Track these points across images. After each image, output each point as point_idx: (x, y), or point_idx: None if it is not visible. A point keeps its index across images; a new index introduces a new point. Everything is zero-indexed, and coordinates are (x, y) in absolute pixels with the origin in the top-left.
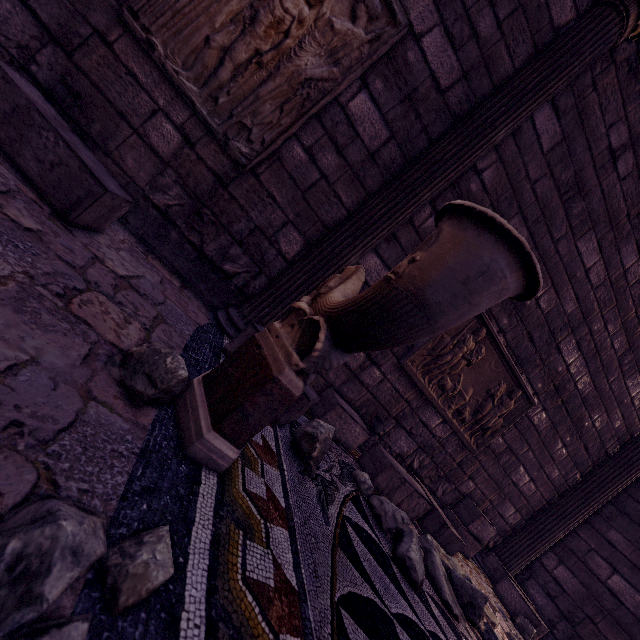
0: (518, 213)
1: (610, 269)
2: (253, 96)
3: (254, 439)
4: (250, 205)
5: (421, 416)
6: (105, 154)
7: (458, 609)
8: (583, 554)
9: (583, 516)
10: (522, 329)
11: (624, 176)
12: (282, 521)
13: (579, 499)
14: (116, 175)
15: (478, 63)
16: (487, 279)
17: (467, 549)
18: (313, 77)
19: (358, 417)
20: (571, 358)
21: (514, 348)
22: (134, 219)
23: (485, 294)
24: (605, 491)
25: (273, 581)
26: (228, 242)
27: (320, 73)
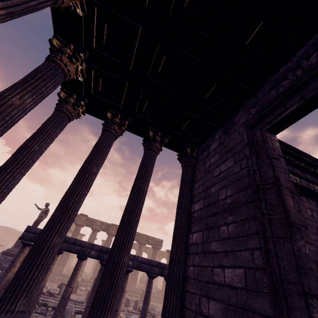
0: None
1: None
2: None
3: None
4: None
5: None
6: None
7: None
8: None
9: None
10: None
11: (317, 217)
12: None
13: None
14: None
15: None
16: None
17: None
18: None
19: None
20: None
21: None
22: None
23: None
24: None
25: None
26: None
27: None
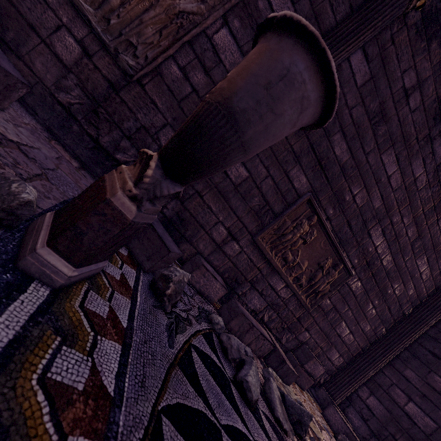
0: (340, 131)
1: (405, 177)
2: (138, 20)
3: (111, 274)
4: (137, 108)
5: (270, 281)
6: (18, 57)
7: (288, 425)
8: (387, 387)
9: (387, 359)
10: (343, 218)
11: (414, 109)
12: (118, 337)
13: (384, 347)
14: (27, 75)
15: (310, 15)
16: (287, 83)
17: (303, 383)
18: (185, 10)
19: (220, 278)
20: (378, 242)
21: (337, 232)
22: (42, 112)
23: (287, 102)
24: (403, 341)
25: (83, 385)
26: (119, 136)
27: (191, 8)
